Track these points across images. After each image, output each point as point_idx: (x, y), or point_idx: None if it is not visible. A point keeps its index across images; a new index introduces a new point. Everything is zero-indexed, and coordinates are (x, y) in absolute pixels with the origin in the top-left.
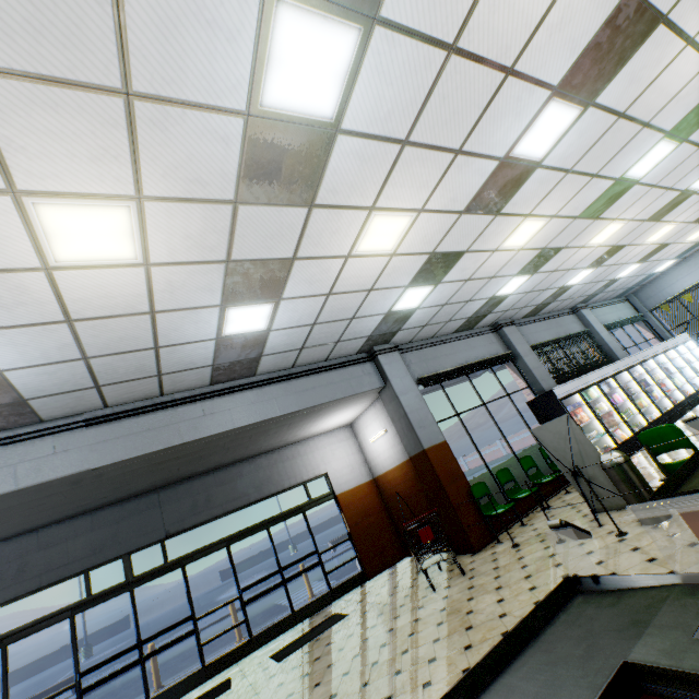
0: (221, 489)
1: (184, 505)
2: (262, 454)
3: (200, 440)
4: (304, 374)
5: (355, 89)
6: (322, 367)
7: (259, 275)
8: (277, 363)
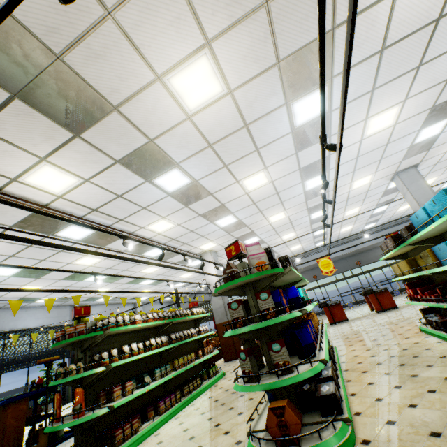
0: (363, 258)
1: (353, 262)
2: (375, 248)
3: (359, 249)
4: (387, 228)
5: (389, 206)
6: (393, 225)
7: (372, 221)
8: (377, 227)
